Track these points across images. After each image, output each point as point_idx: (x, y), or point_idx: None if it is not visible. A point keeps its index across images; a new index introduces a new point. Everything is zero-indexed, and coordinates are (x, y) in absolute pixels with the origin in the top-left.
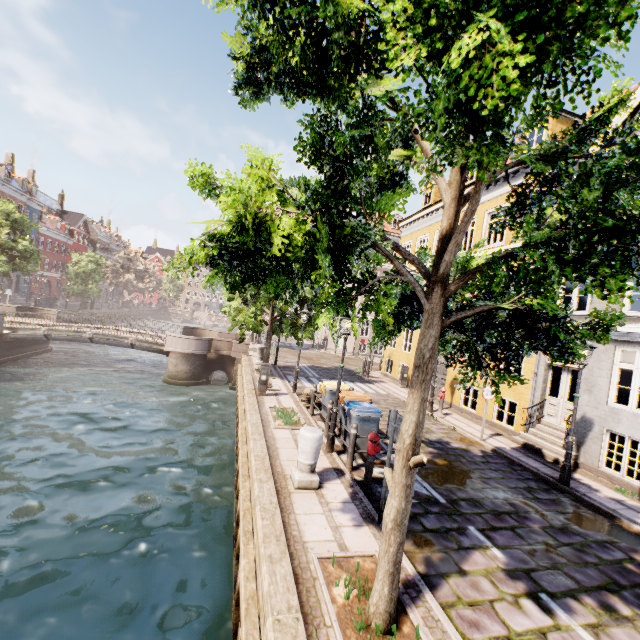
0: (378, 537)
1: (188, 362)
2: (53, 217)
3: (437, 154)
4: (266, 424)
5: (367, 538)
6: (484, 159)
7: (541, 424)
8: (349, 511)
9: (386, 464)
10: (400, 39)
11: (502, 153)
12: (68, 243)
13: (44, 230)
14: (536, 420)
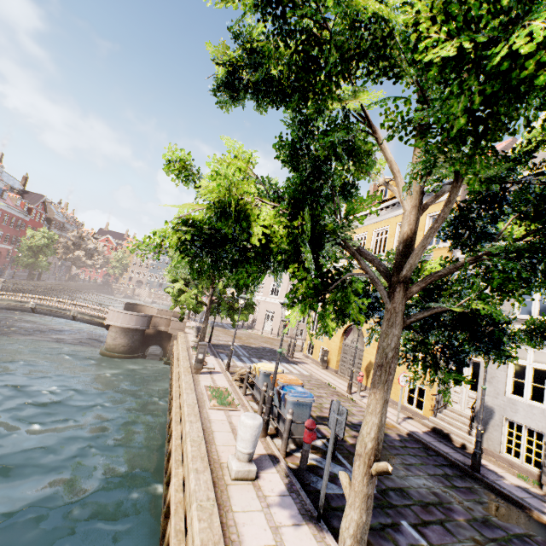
0: (319, 539)
1: (127, 336)
2: (14, 195)
3: (421, 161)
4: (201, 404)
5: (308, 541)
6: (477, 168)
7: (447, 410)
8: (287, 506)
9: (327, 457)
10: (433, 32)
11: (488, 165)
12: (25, 219)
13: (3, 206)
14: (443, 406)
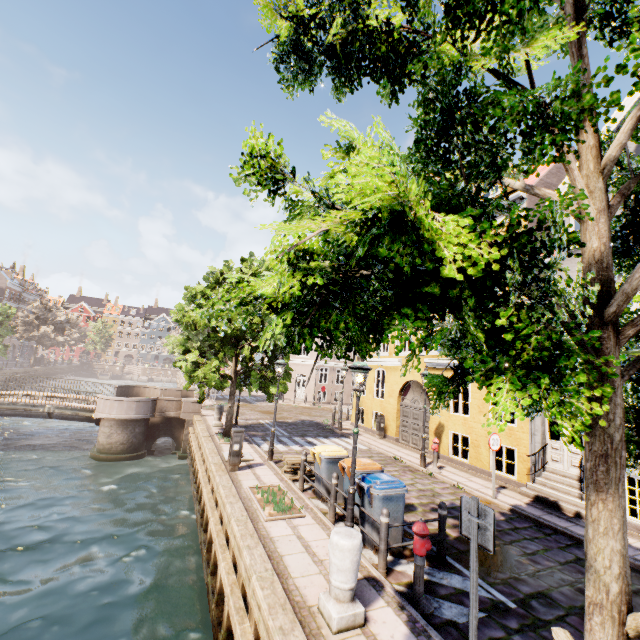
0: None
1: (125, 430)
2: None
3: None
4: (253, 516)
5: None
6: None
7: (546, 471)
8: None
9: (471, 580)
10: None
11: None
12: None
13: None
14: (541, 467)
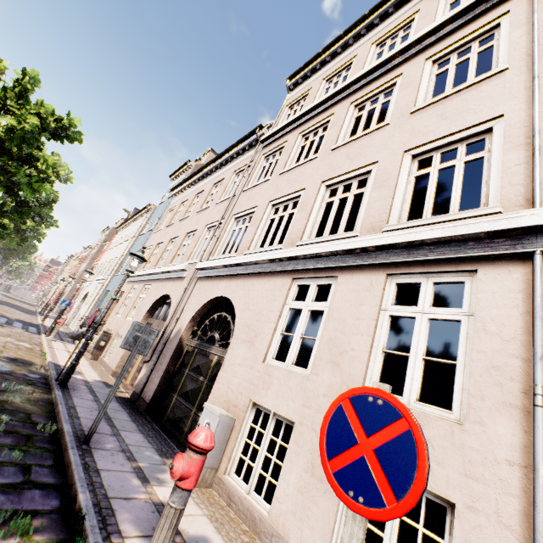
0: None
1: None
2: None
3: None
4: None
5: None
6: None
7: None
8: None
9: None
10: None
11: None
12: None
13: None
14: None
